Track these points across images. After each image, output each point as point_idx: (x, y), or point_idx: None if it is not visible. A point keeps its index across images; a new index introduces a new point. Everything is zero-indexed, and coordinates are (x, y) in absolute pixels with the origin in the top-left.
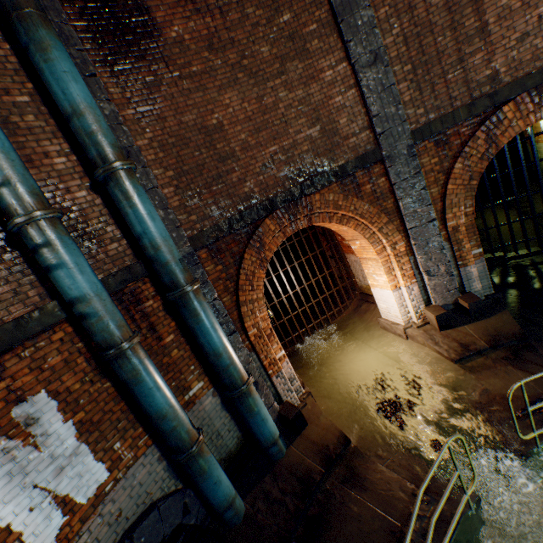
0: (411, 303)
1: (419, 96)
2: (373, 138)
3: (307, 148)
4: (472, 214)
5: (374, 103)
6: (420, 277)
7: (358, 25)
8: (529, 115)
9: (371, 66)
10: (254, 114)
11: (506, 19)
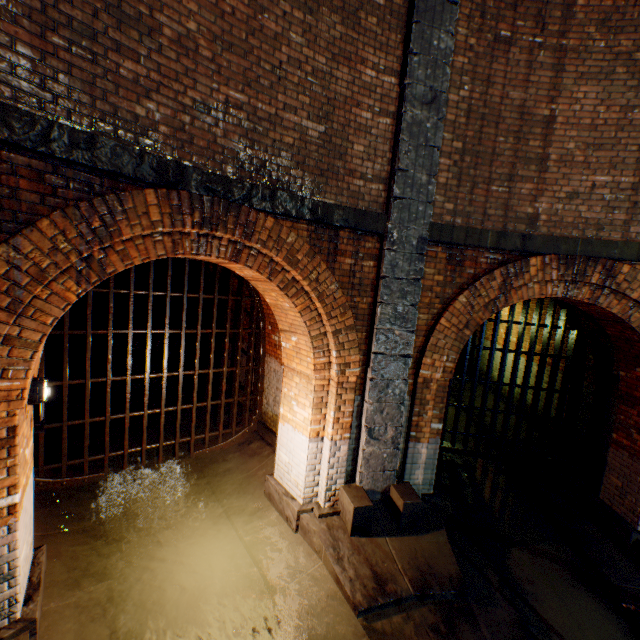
0: (328, 470)
1: (456, 187)
2: (385, 200)
3: (293, 142)
4: (450, 372)
5: (408, 152)
6: (357, 432)
7: (432, 45)
8: (547, 284)
9: (424, 105)
10: (234, 17)
11: (565, 166)
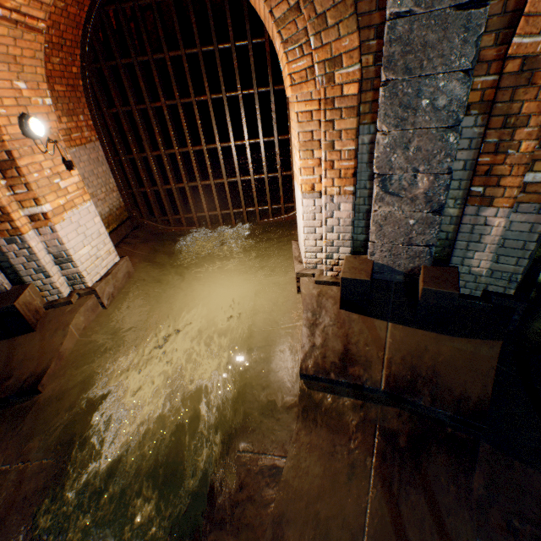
0: (325, 234)
1: None
2: None
3: None
4: None
5: None
6: (371, 187)
7: None
8: None
9: None
10: None
11: None
